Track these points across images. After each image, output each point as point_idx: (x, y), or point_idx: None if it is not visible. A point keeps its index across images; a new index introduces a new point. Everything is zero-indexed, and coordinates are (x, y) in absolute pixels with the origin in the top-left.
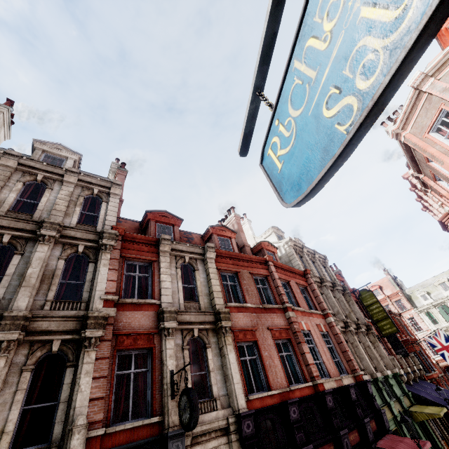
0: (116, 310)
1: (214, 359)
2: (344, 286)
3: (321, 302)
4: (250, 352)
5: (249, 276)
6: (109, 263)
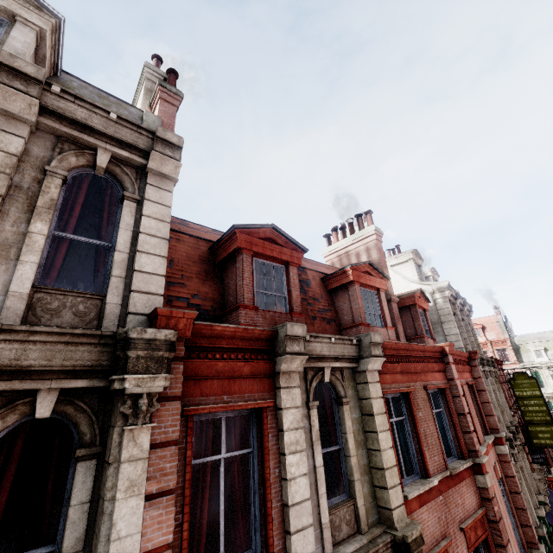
0: None
1: None
2: (492, 361)
3: (492, 415)
4: None
5: (424, 395)
6: (148, 470)
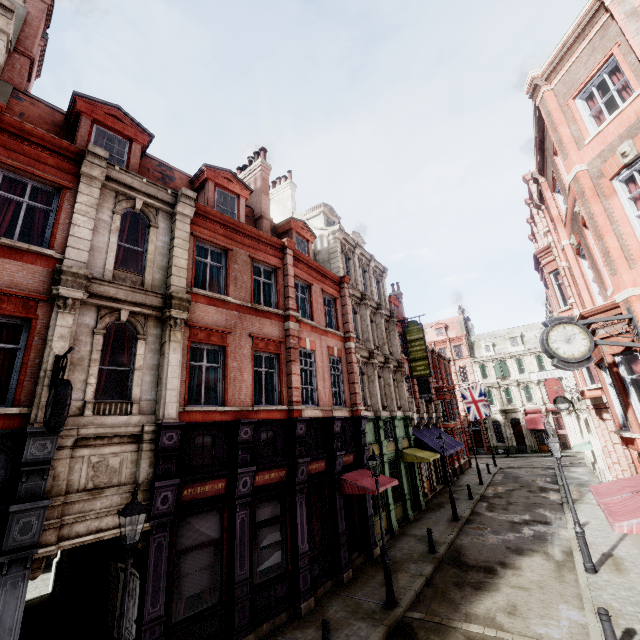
0: None
1: (147, 356)
2: (393, 312)
3: (348, 322)
4: (213, 359)
5: (247, 260)
6: None
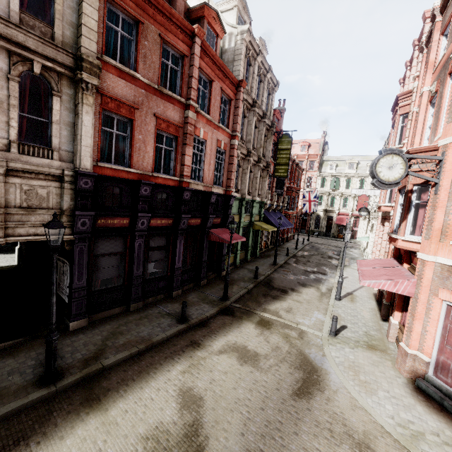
0: None
1: (63, 113)
2: (274, 123)
3: (237, 123)
4: (122, 128)
5: (157, 39)
6: None
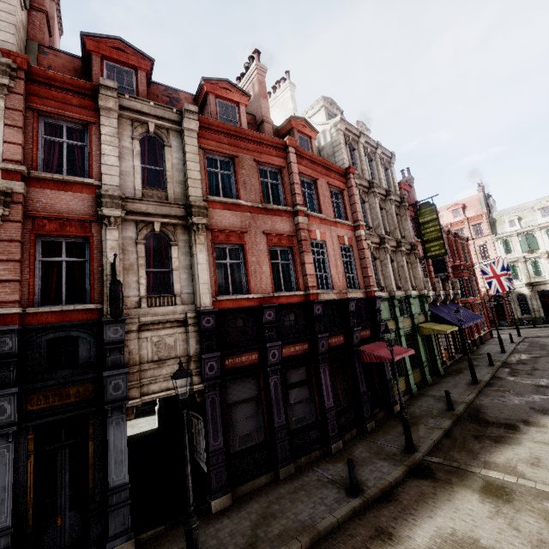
0: (29, 186)
1: (181, 258)
2: (403, 197)
3: (356, 212)
4: (235, 256)
5: (252, 164)
6: (5, 115)
